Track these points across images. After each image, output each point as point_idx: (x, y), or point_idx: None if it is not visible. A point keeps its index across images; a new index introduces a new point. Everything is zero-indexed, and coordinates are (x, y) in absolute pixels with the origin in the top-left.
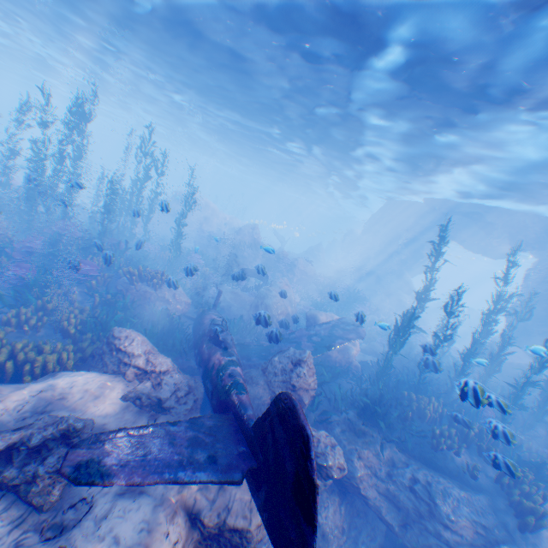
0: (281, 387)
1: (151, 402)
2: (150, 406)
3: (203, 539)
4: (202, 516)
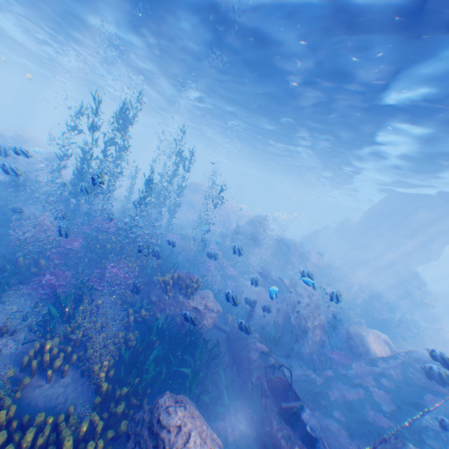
0: None
1: None
2: None
3: None
4: None
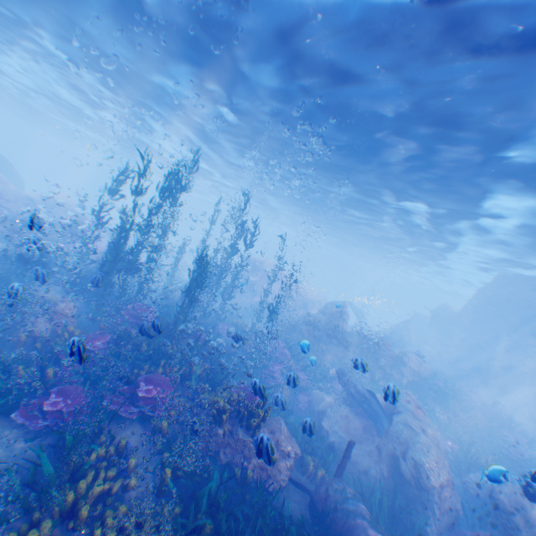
0: None
1: None
2: None
3: None
4: None
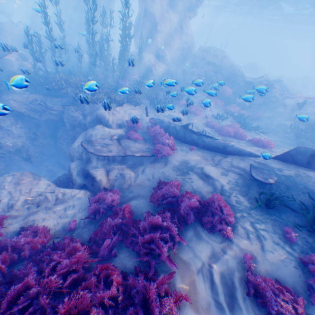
0: None
1: None
2: None
3: None
4: None
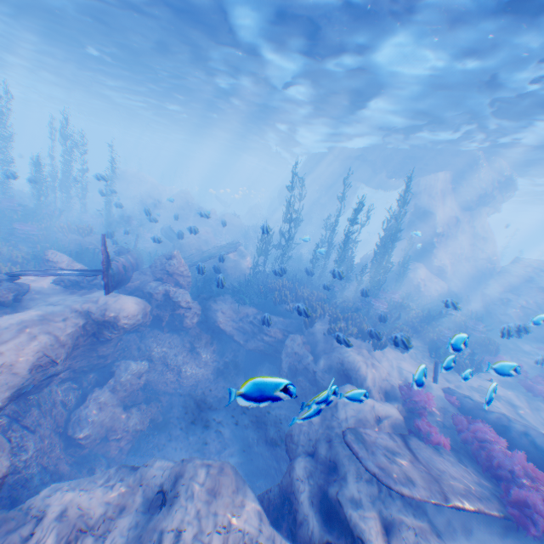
0: (160, 273)
1: (72, 284)
2: (72, 286)
3: (97, 326)
4: (94, 314)
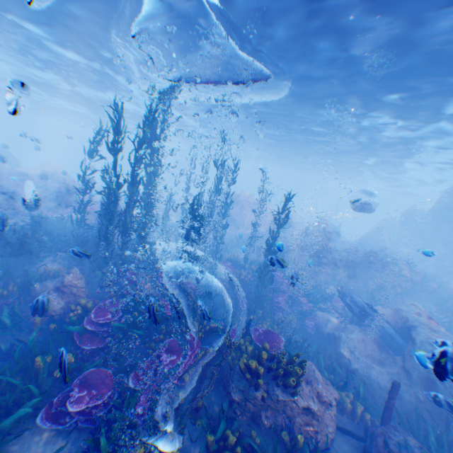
0: None
1: None
2: None
3: None
4: None
